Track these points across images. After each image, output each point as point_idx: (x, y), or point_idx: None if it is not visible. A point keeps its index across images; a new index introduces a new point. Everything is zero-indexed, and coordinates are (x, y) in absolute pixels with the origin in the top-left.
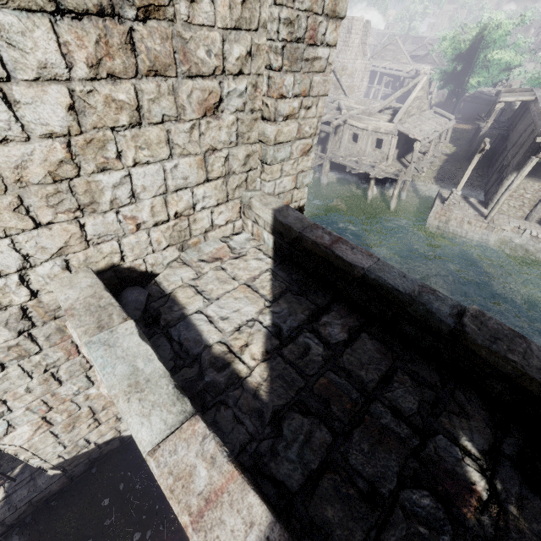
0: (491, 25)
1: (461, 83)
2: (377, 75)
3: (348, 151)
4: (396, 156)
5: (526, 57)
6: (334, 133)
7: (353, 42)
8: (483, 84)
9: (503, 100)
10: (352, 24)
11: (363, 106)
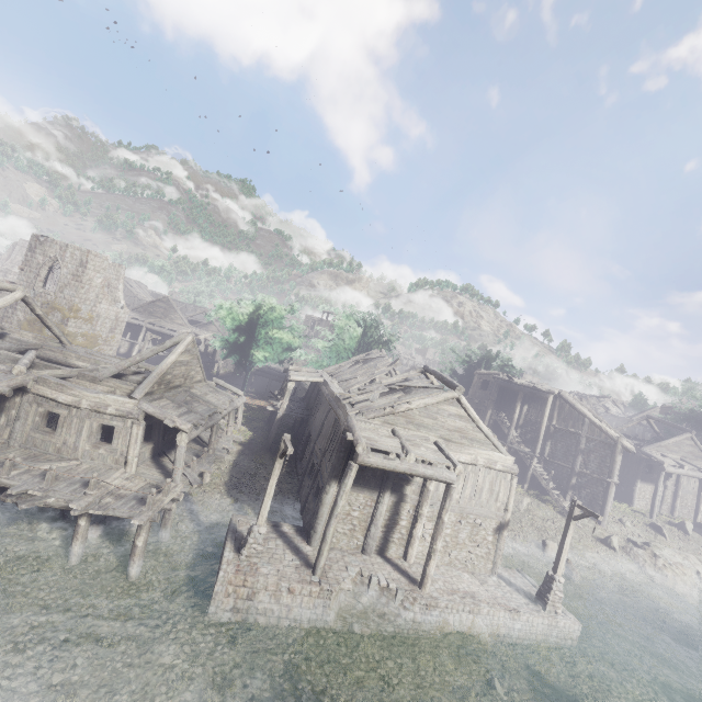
0: (266, 306)
1: (248, 355)
2: (142, 330)
3: (34, 448)
4: (151, 454)
5: (303, 340)
6: None
7: (92, 280)
8: (271, 360)
9: (294, 378)
10: (89, 258)
11: (93, 364)
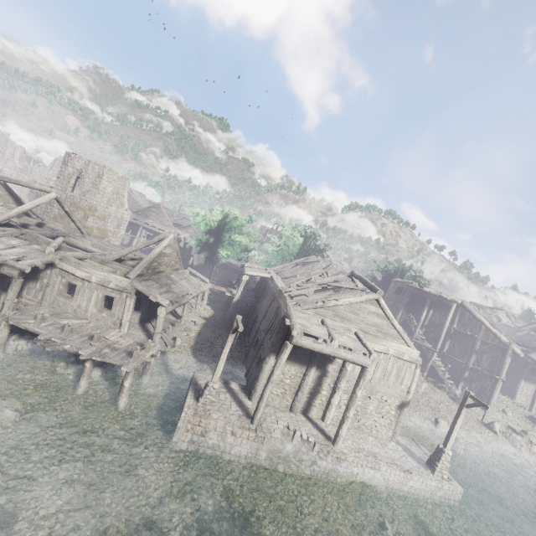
0: (231, 216)
1: (215, 252)
2: (140, 228)
3: (58, 308)
4: (139, 320)
5: (257, 244)
6: (34, 277)
7: (106, 188)
8: (232, 257)
9: (248, 273)
10: (104, 172)
11: (103, 250)
